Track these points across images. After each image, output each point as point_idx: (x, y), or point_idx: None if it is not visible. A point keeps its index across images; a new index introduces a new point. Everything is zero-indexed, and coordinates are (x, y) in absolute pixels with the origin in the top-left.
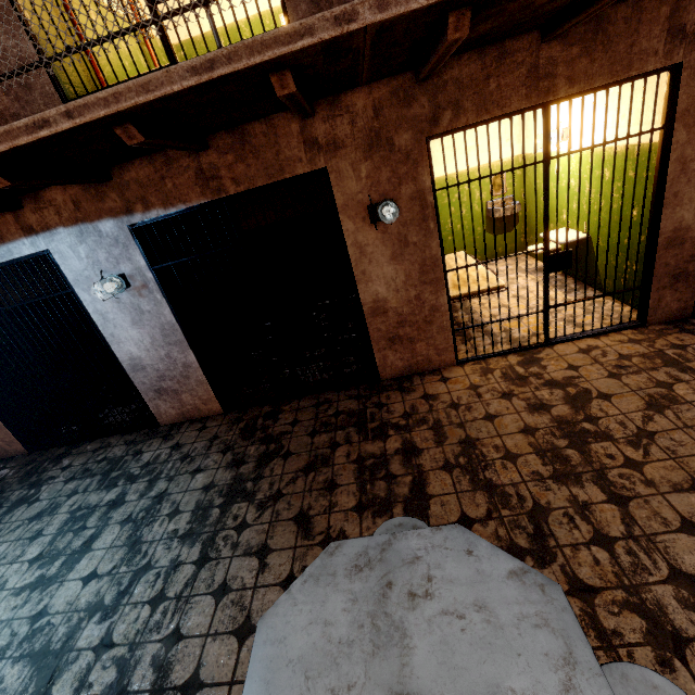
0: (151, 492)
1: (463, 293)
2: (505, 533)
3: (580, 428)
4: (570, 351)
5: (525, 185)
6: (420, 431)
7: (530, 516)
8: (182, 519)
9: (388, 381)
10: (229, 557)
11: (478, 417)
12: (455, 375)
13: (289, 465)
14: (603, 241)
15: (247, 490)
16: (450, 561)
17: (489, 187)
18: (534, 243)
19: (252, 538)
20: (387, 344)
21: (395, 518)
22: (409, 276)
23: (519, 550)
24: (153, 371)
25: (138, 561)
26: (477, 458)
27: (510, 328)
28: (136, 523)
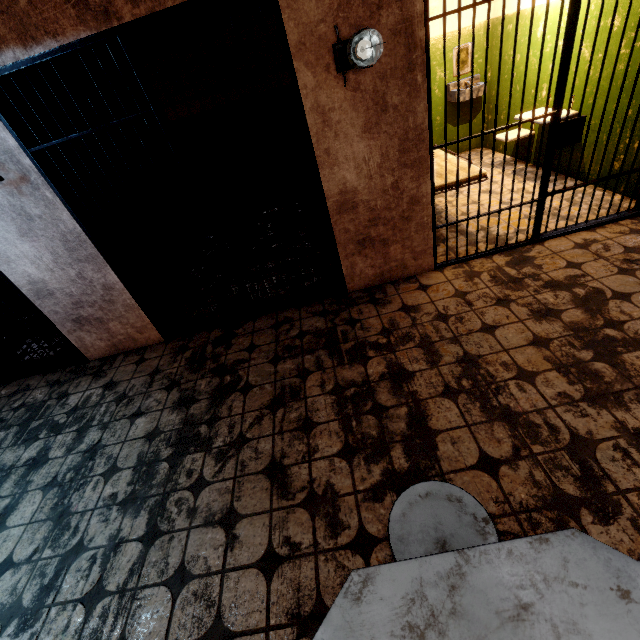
0: (80, 445)
1: (438, 185)
2: (544, 477)
3: (603, 335)
4: (565, 247)
5: (547, 12)
6: (407, 350)
7: (571, 452)
8: (122, 479)
9: (356, 293)
10: (186, 529)
11: (474, 329)
12: (435, 281)
13: (250, 401)
14: (595, 117)
15: (200, 436)
16: (593, 617)
17: (452, 64)
18: (499, 133)
19: (213, 500)
20: (355, 249)
21: (418, 484)
22: (386, 156)
23: (569, 499)
24: (65, 297)
25: (66, 541)
26: (484, 380)
27: (499, 223)
28: (62, 488)
